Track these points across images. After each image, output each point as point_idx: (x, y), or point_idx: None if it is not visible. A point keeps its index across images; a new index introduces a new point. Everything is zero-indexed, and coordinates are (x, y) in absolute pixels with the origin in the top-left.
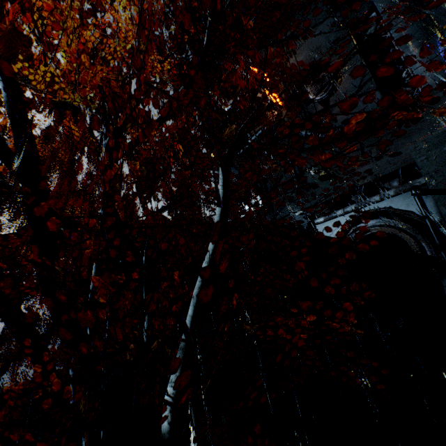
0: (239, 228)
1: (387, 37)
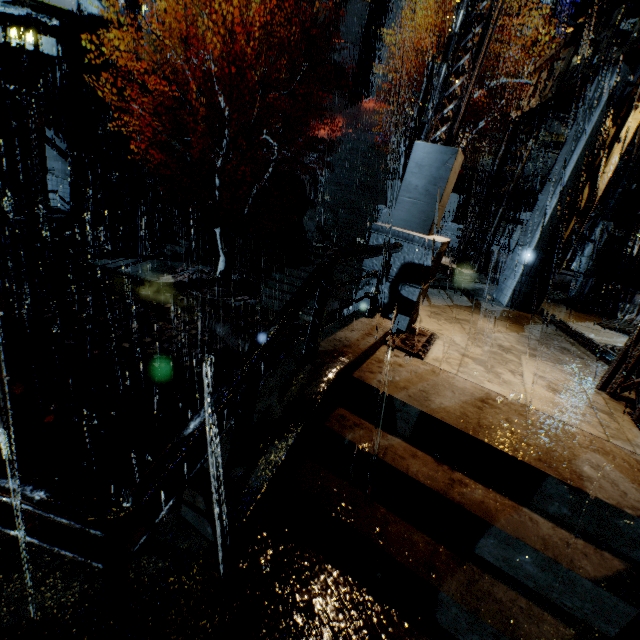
0: (194, 102)
1: (394, 1)
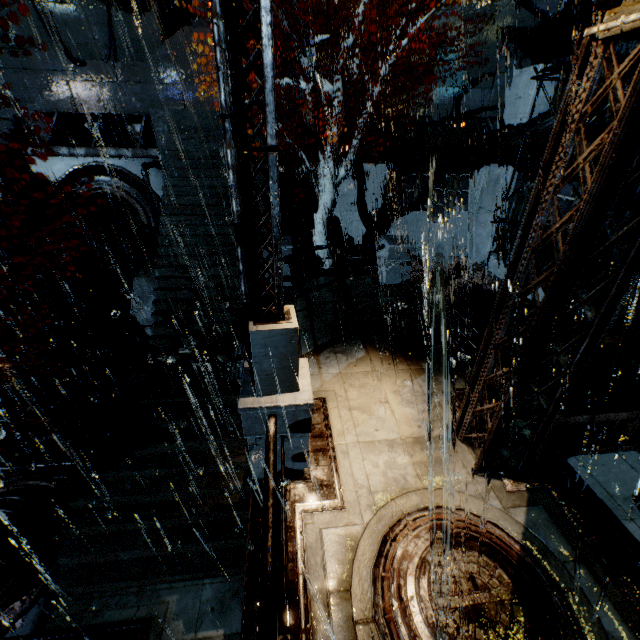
0: None
1: None
